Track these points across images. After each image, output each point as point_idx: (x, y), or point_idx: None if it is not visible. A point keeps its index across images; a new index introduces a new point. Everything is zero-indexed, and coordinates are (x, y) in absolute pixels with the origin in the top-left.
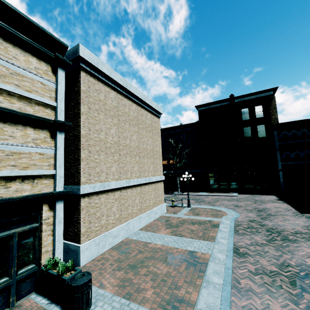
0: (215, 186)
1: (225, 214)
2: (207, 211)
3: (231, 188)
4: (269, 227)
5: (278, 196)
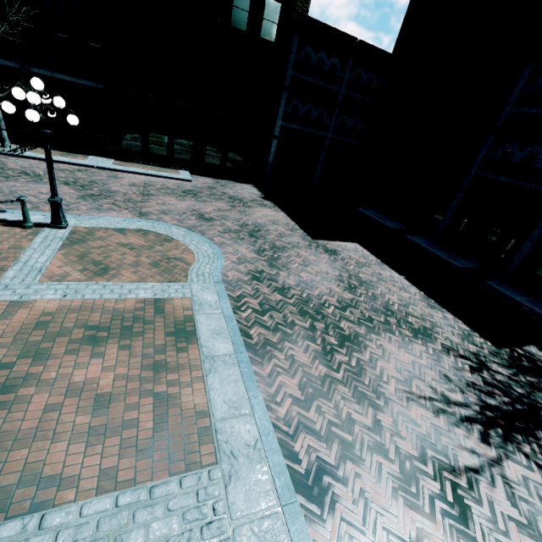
0: (137, 145)
1: (190, 256)
2: (134, 246)
3: (177, 157)
4: (297, 298)
5: (260, 188)
